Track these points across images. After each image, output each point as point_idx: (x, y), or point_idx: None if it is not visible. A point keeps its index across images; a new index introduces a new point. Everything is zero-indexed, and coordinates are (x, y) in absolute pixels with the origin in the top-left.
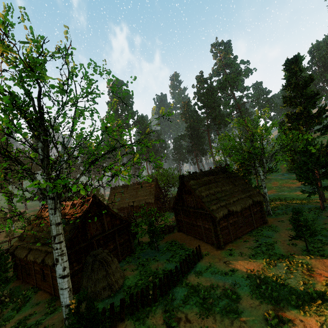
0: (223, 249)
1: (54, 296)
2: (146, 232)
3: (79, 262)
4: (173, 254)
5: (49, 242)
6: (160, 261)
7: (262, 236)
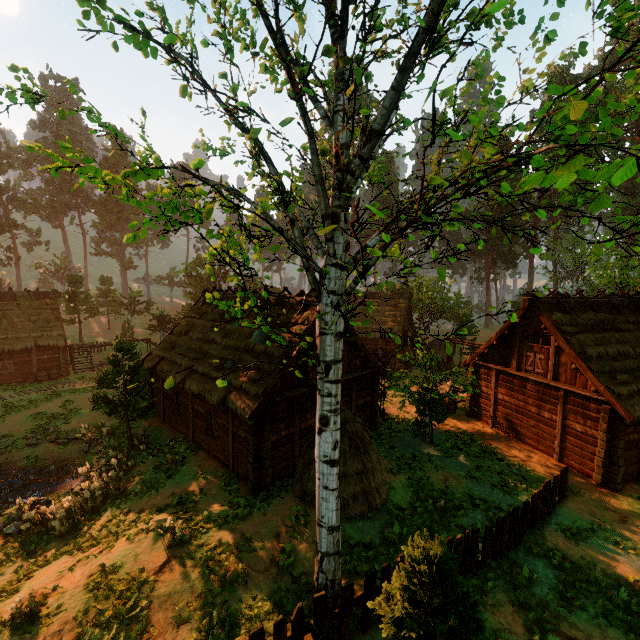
0: (618, 492)
1: (232, 471)
2: (414, 399)
3: (289, 423)
4: (480, 465)
5: (231, 367)
6: (447, 470)
7: None
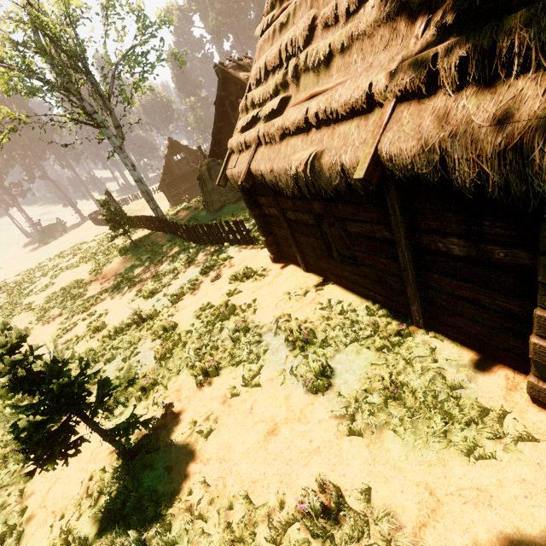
0: (271, 262)
1: None
2: None
3: None
4: None
5: None
6: None
7: (307, 342)
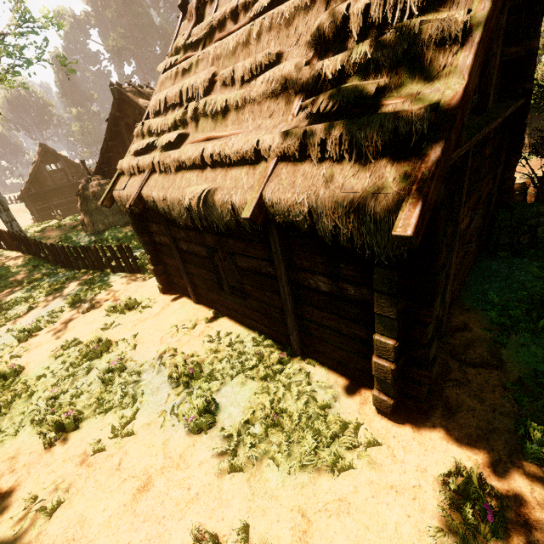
0: (159, 292)
1: None
2: None
3: None
4: None
5: None
6: None
7: (193, 378)
